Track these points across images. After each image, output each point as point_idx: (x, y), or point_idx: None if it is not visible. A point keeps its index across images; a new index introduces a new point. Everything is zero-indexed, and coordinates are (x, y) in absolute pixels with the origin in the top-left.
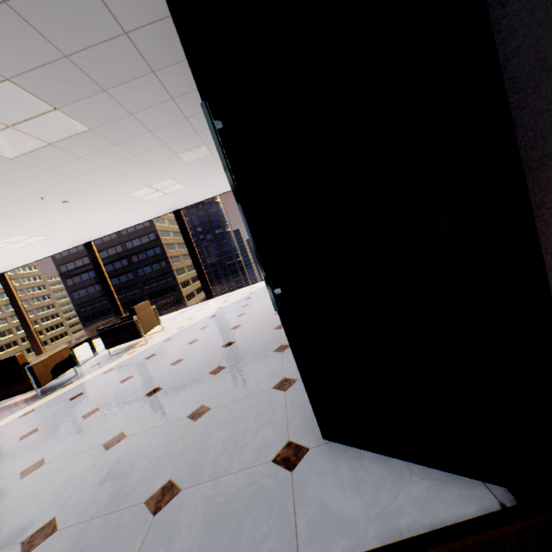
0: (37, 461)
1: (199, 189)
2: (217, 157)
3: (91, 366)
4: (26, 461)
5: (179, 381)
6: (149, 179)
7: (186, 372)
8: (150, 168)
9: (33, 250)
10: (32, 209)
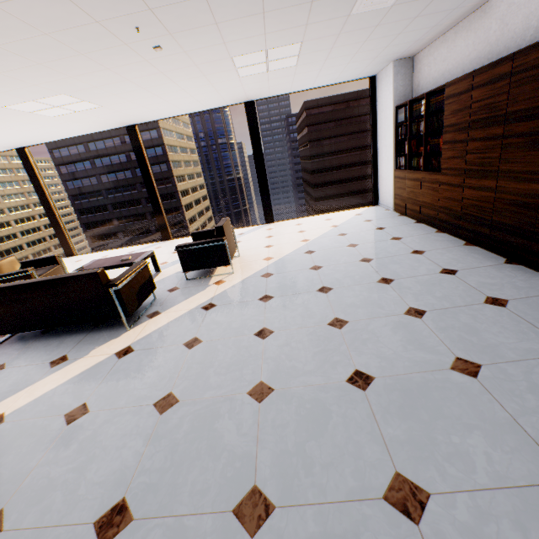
0: (248, 492)
1: (302, 73)
2: (386, 17)
3: (167, 289)
4: (219, 481)
5: (398, 370)
6: (279, 36)
7: (388, 351)
8: (304, 10)
9: (69, 123)
10: (110, 48)
